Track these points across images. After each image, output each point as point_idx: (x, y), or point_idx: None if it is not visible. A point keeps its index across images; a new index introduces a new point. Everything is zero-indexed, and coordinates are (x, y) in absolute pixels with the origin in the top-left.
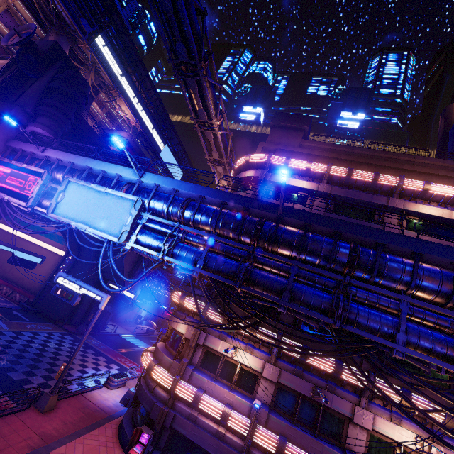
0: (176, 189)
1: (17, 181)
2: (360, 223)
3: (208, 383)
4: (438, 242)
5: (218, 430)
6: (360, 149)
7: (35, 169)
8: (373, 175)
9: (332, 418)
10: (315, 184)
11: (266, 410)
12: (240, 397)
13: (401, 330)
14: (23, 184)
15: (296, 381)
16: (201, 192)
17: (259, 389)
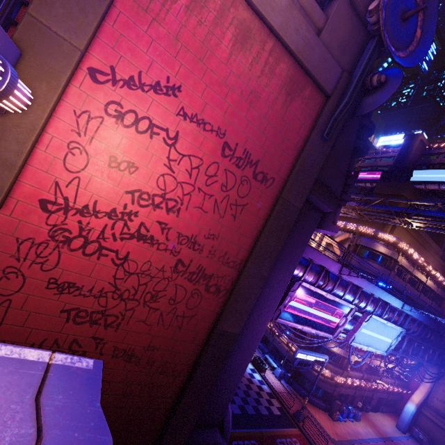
0: (413, 316)
1: (323, 313)
2: (415, 292)
3: (352, 373)
4: (427, 300)
5: (350, 386)
6: (423, 232)
7: (347, 304)
8: (432, 269)
9: (376, 366)
10: (412, 268)
11: (367, 375)
12: (360, 374)
13: (435, 360)
14: (329, 317)
15: (377, 362)
16: (421, 318)
17: (363, 367)
